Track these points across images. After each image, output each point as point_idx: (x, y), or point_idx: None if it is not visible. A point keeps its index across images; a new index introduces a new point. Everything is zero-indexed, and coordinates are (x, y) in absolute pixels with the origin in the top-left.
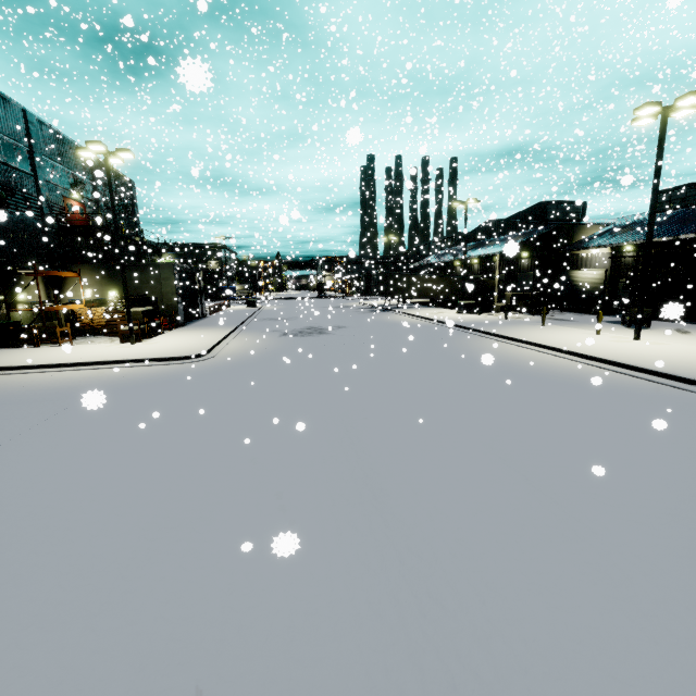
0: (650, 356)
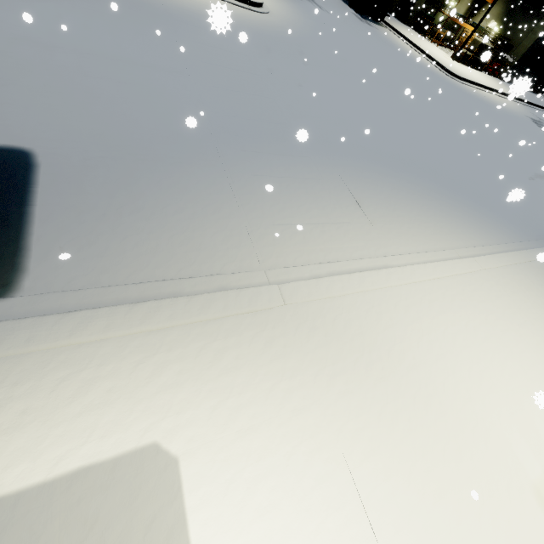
0: None
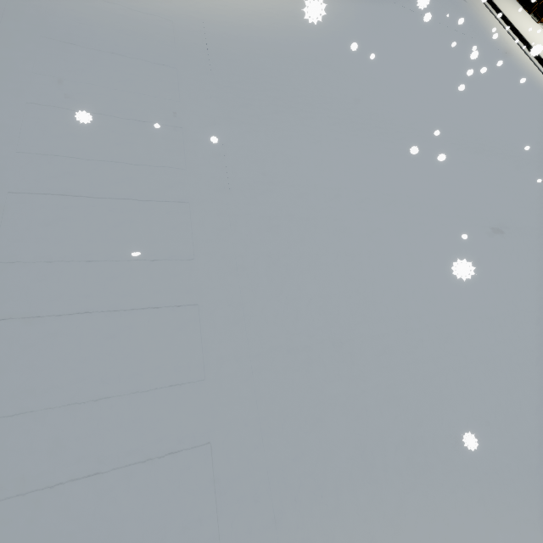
0: None
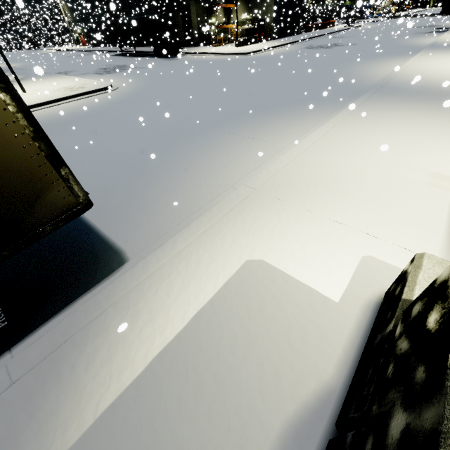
0: (434, 72)
